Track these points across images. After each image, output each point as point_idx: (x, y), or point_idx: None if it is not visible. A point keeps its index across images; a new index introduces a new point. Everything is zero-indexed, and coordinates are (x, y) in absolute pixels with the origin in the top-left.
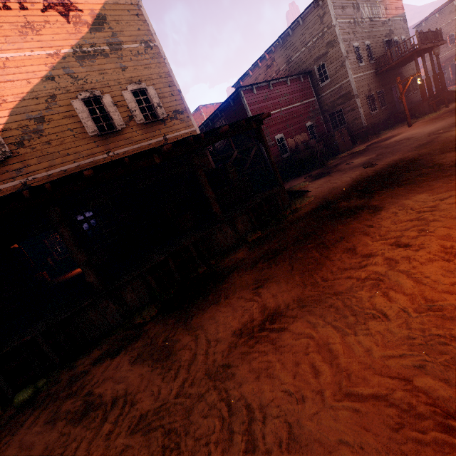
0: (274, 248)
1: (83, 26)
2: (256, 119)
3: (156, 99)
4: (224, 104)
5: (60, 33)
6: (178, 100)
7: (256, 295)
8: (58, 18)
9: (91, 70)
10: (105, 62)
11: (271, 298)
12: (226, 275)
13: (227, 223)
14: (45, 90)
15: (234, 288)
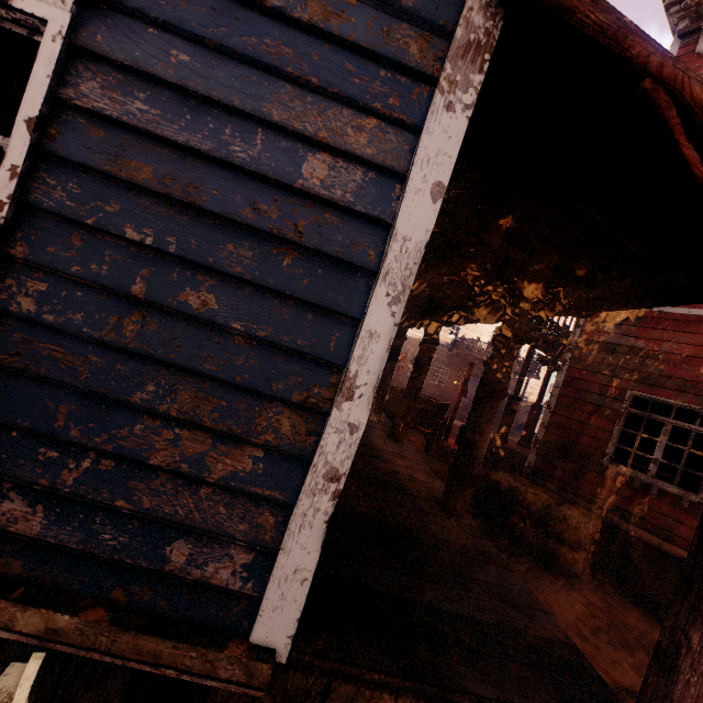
0: None
1: None
2: None
3: None
4: None
5: None
6: None
7: None
8: None
9: None
10: None
11: None
12: None
13: None
14: None
15: None
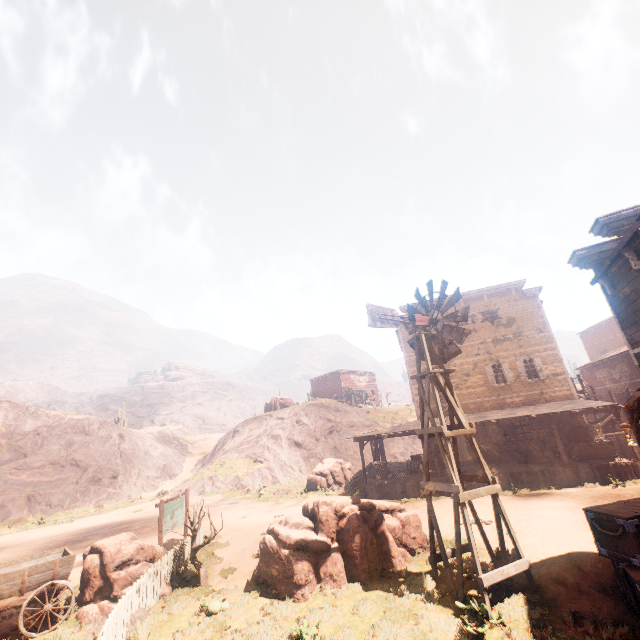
0: (593, 494)
1: (500, 326)
2: (613, 405)
3: (539, 365)
4: (626, 352)
5: (487, 331)
6: (558, 366)
7: (560, 502)
8: (488, 324)
9: (499, 349)
10: (508, 344)
11: (564, 504)
12: (554, 494)
13: (570, 468)
14: (473, 360)
15: (553, 499)
